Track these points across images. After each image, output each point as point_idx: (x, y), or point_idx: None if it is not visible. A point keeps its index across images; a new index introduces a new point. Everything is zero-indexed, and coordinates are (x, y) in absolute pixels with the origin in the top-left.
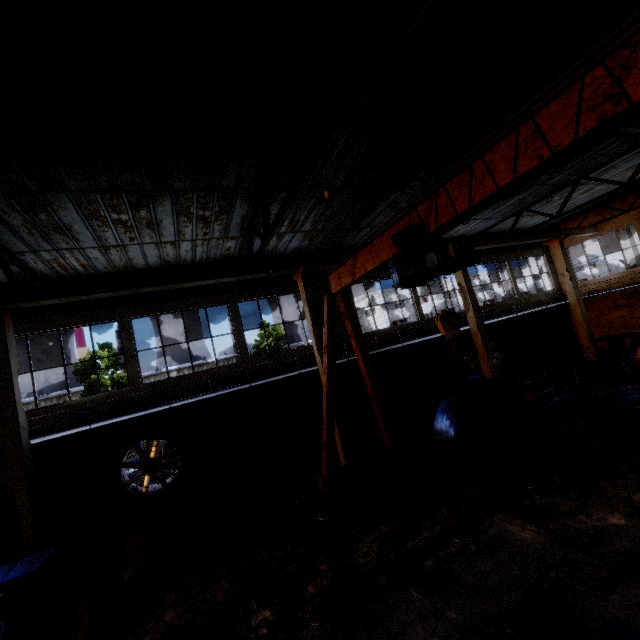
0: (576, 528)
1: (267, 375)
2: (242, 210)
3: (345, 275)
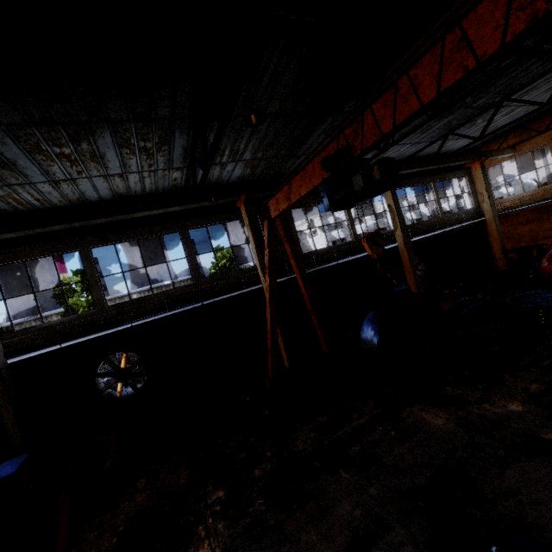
0: (481, 415)
1: (219, 293)
2: (182, 140)
3: (282, 201)
